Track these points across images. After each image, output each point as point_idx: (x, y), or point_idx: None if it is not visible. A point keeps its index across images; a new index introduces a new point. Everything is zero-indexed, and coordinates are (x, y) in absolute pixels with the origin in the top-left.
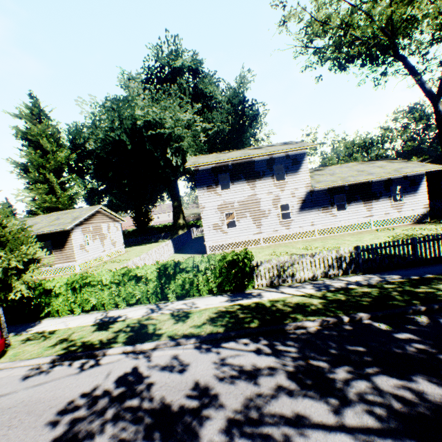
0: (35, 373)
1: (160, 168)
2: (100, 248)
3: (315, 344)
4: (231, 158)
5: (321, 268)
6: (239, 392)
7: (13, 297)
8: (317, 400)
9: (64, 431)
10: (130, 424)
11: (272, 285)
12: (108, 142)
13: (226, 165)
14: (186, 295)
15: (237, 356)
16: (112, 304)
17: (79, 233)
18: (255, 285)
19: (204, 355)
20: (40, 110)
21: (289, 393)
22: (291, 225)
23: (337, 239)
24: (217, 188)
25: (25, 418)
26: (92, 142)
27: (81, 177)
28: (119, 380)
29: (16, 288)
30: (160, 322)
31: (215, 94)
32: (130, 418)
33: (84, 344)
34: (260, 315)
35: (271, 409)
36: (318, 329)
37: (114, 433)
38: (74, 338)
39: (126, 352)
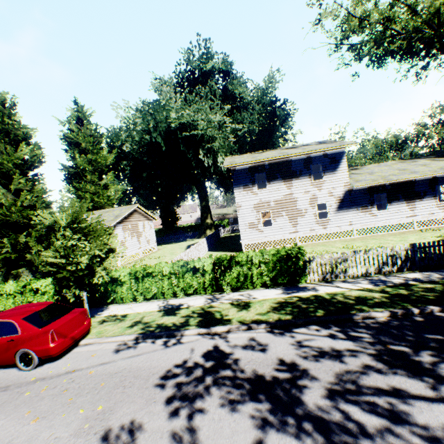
0: (124, 347)
1: (192, 169)
2: (137, 245)
3: (389, 332)
4: (269, 158)
5: (375, 265)
6: (327, 368)
7: (97, 281)
8: (409, 377)
9: (175, 392)
10: (233, 389)
11: (324, 280)
12: (142, 144)
13: (263, 165)
14: (240, 287)
15: (313, 339)
16: (170, 294)
17: (120, 230)
18: (307, 280)
19: (279, 338)
20: (83, 115)
21: (378, 371)
22: (328, 224)
23: (378, 239)
24: (254, 187)
25: (134, 381)
26: (128, 145)
27: (116, 178)
28: (206, 356)
29: (98, 274)
30: (223, 309)
31: (243, 95)
32: (231, 385)
33: (159, 326)
34: (323, 306)
35: (365, 382)
36: (387, 320)
37: (222, 395)
38: (147, 321)
39: (201, 334)
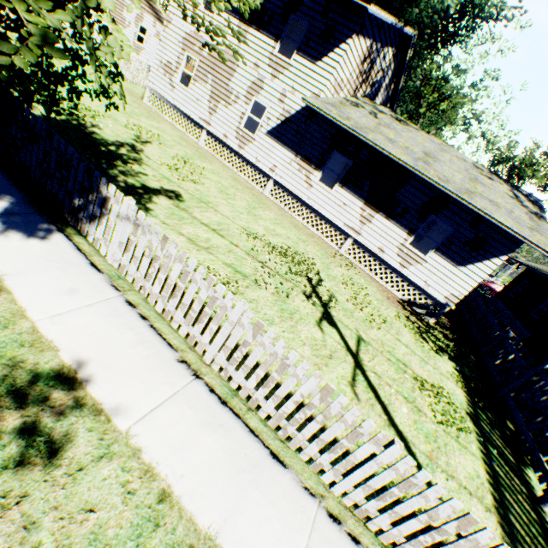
0: None
1: None
2: None
3: None
4: None
5: None
6: None
7: None
8: None
9: None
10: None
11: None
12: None
13: None
14: None
15: None
16: None
17: None
18: None
19: None
20: None
21: None
22: (247, 146)
23: (255, 203)
24: None
25: None
26: None
27: None
28: None
29: None
30: None
31: None
32: None
33: None
34: None
35: None
36: None
37: None
38: None
39: None
